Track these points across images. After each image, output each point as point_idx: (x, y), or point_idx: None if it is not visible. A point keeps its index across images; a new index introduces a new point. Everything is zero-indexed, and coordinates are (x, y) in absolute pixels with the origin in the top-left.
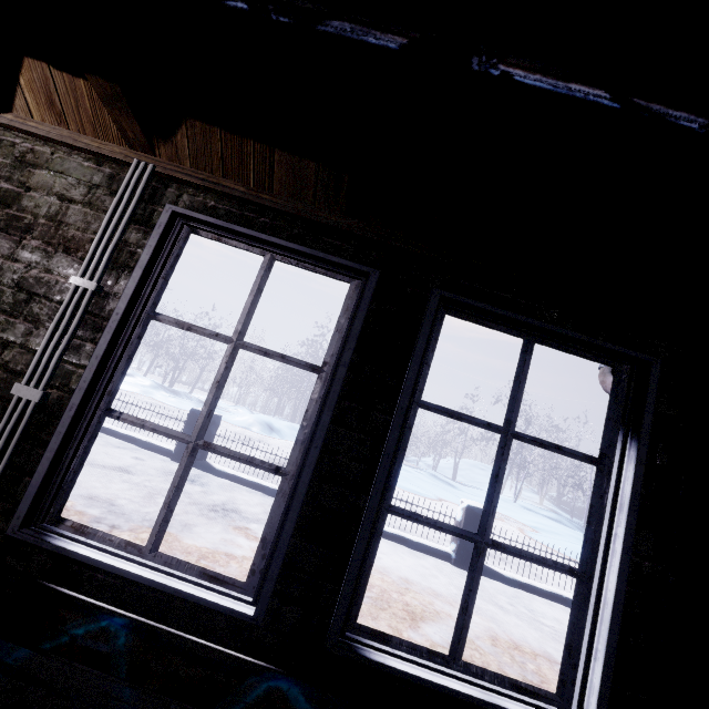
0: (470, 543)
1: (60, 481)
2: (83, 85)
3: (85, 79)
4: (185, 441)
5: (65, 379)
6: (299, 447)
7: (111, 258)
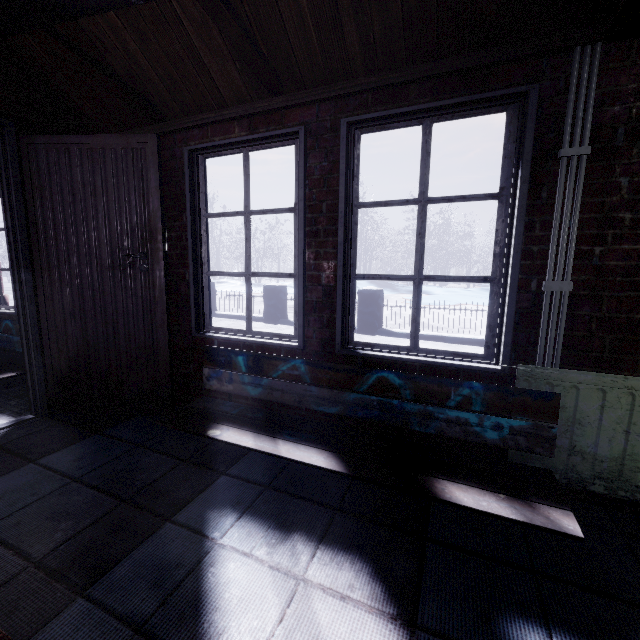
0: (364, 316)
1: None
2: None
3: None
4: None
5: None
6: None
7: None
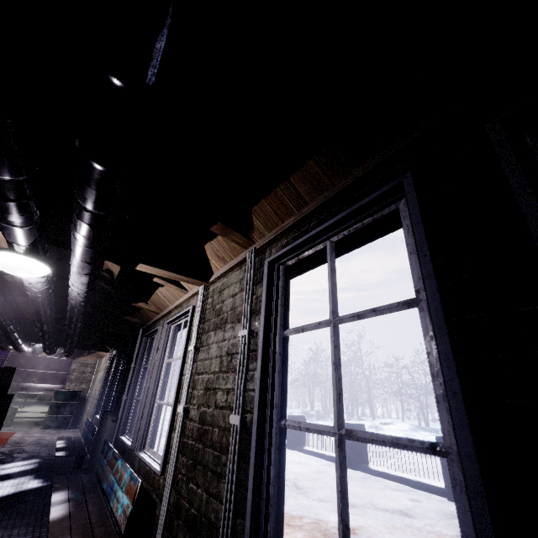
0: None
1: (265, 495)
2: (220, 238)
3: (219, 234)
4: (331, 434)
5: (251, 403)
6: (443, 405)
7: (251, 310)
